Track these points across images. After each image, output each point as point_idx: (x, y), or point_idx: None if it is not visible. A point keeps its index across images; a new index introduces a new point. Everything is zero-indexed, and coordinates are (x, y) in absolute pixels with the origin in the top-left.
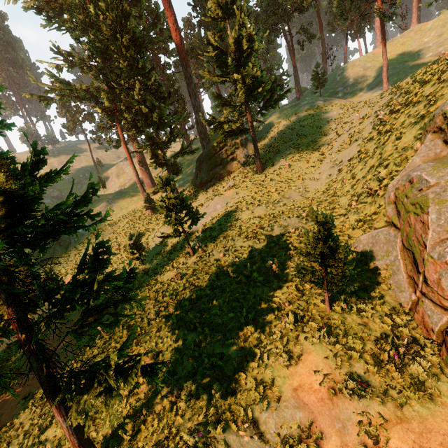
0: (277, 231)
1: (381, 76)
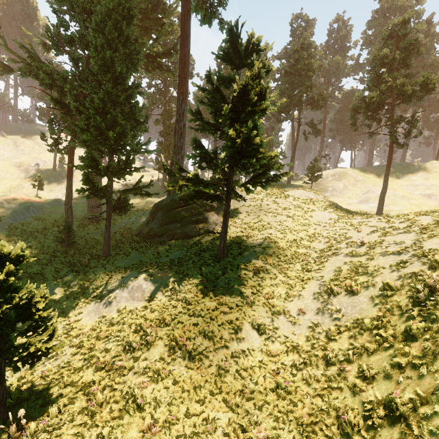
0: None
1: (371, 193)
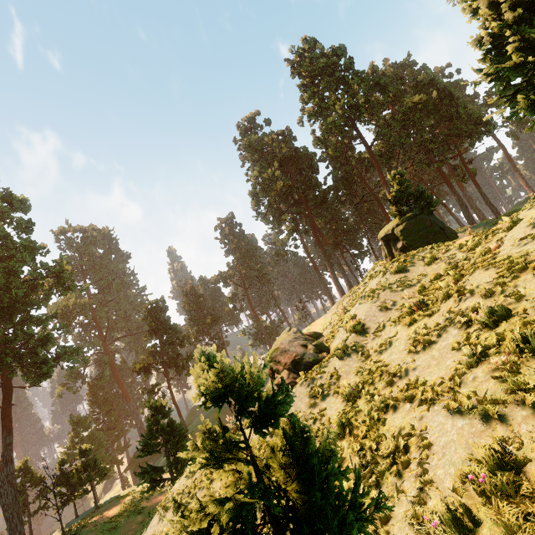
0: None
1: None
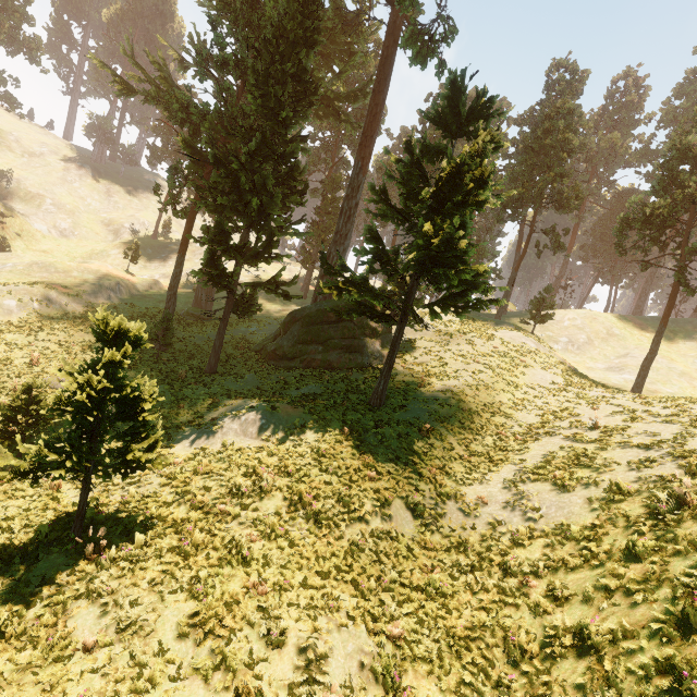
0: (290, 659)
1: (630, 358)
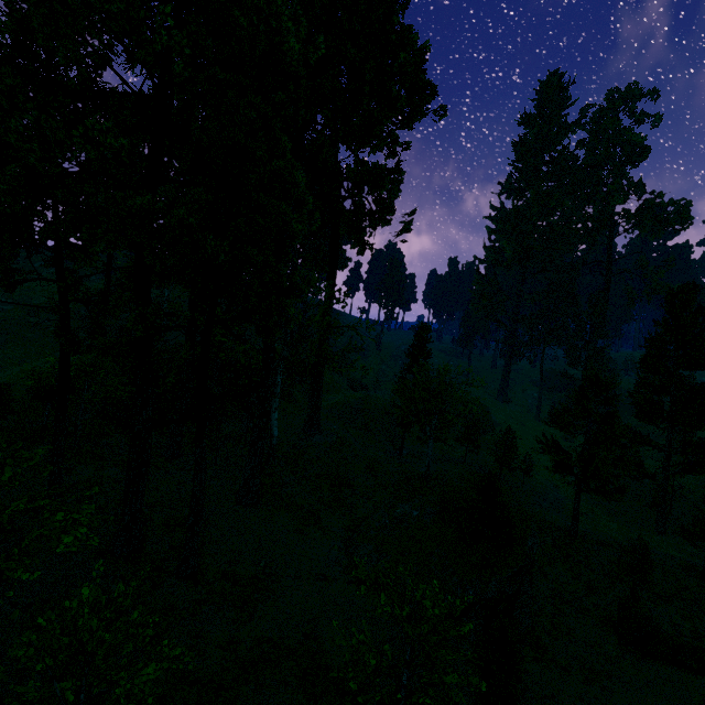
0: None
1: None
